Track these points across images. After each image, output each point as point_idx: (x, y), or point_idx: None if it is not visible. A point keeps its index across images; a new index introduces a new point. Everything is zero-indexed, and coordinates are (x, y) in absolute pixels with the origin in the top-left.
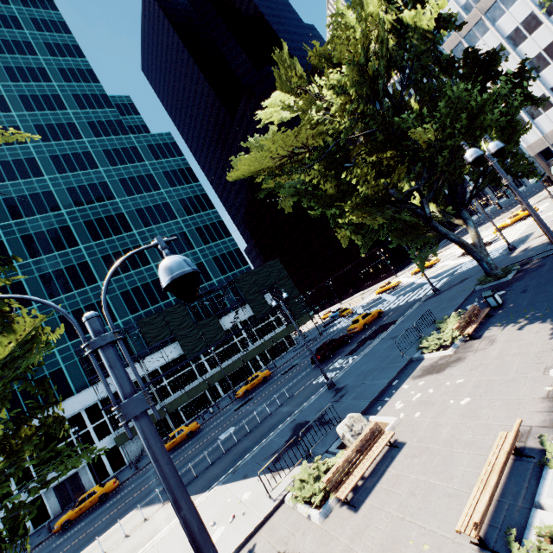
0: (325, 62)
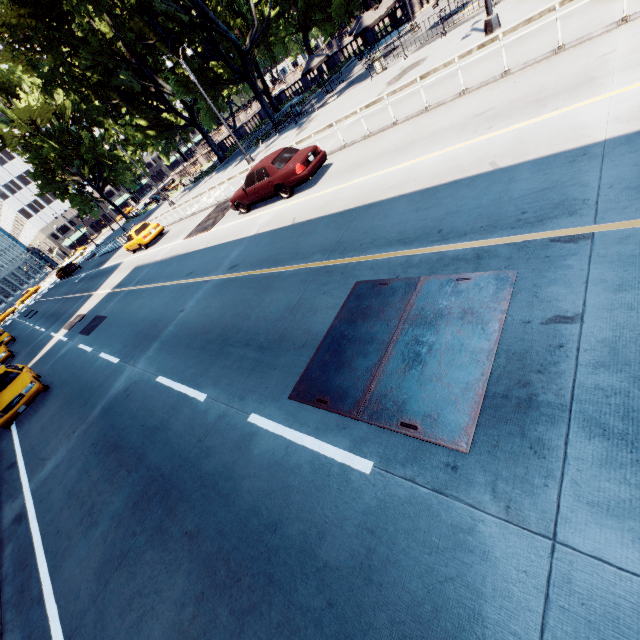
0: (7, 88)
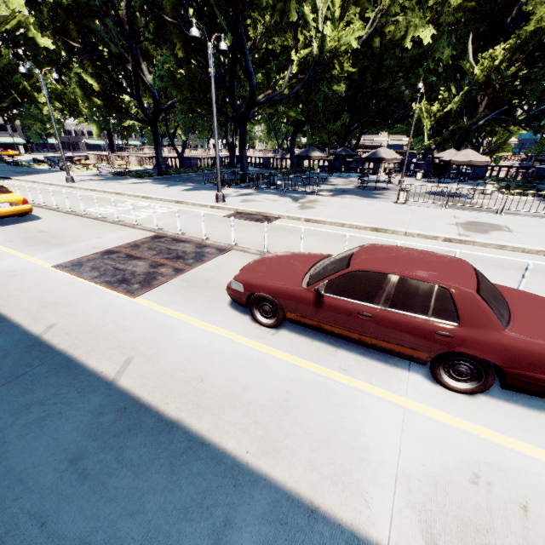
0: None
